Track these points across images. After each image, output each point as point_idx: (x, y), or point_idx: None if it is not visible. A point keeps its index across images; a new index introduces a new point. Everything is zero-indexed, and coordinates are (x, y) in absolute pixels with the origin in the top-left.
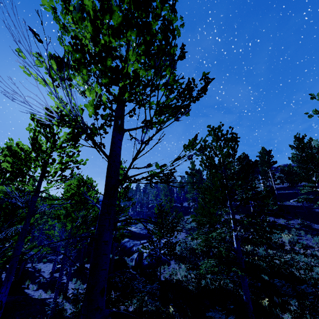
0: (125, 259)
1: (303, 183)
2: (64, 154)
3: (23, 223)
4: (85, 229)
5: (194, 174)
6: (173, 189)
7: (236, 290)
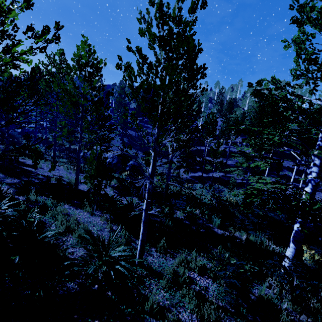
0: (16, 129)
1: None
2: None
3: None
4: None
5: None
6: None
7: None
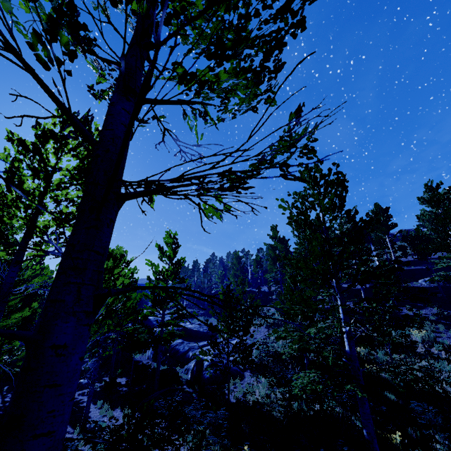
0: (177, 370)
1: (435, 255)
2: (67, 200)
3: (12, 316)
4: (118, 326)
5: (303, 179)
6: (246, 267)
7: (347, 418)
